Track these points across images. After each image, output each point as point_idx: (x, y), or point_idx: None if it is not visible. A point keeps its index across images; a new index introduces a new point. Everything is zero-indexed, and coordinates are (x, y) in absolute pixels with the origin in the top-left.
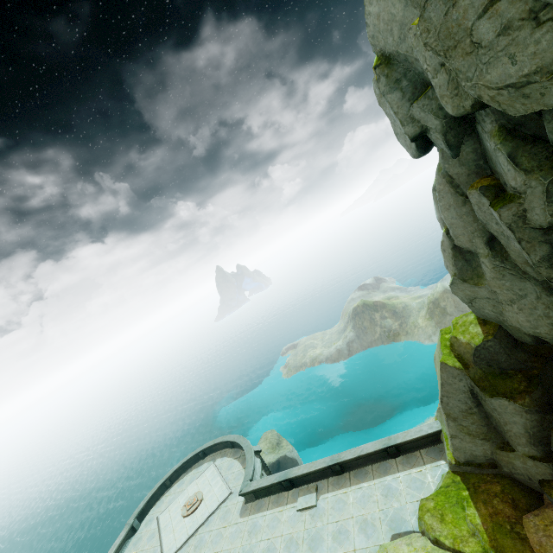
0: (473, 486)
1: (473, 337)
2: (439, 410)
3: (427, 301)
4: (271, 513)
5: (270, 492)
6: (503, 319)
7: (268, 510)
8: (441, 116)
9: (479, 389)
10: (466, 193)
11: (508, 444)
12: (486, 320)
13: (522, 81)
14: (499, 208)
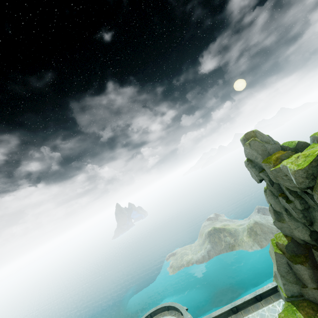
0: (296, 305)
1: (284, 241)
2: (274, 276)
3: (246, 227)
4: None
5: None
6: (292, 234)
7: None
8: (268, 177)
9: (290, 261)
10: (276, 196)
11: (305, 285)
12: (286, 235)
13: (292, 187)
14: (289, 204)
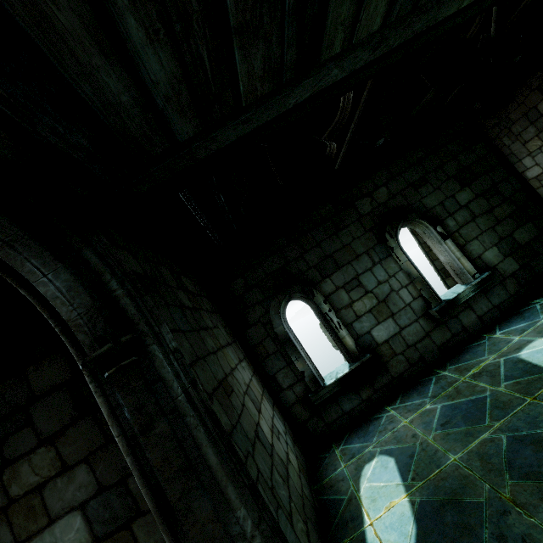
0: None
1: None
2: None
3: None
4: None
5: None
6: None
7: None
8: None
9: None
10: None
11: None
12: None
13: None
14: None
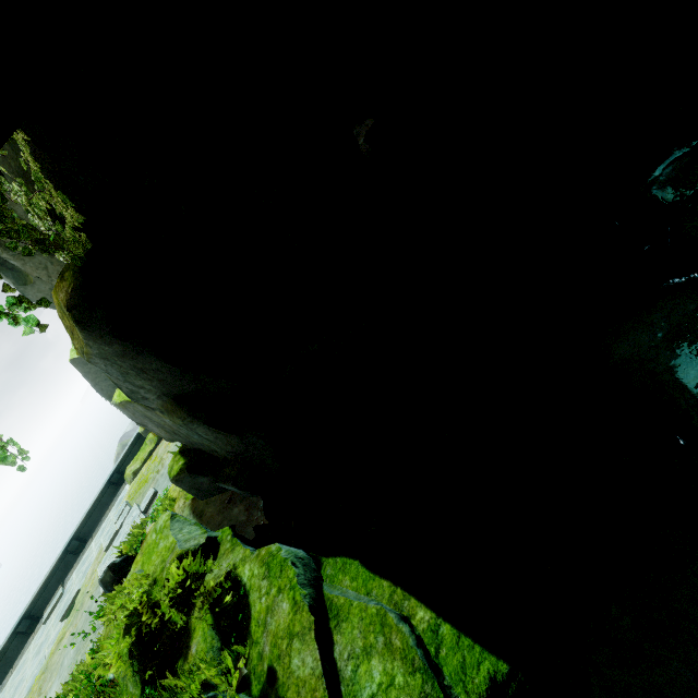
0: None
1: None
2: None
3: None
4: (16, 670)
5: (11, 662)
6: None
7: (11, 676)
8: None
9: None
10: None
11: None
12: None
13: None
14: None
